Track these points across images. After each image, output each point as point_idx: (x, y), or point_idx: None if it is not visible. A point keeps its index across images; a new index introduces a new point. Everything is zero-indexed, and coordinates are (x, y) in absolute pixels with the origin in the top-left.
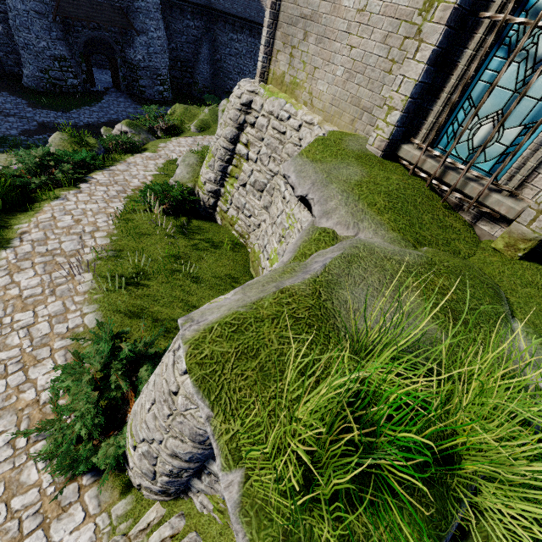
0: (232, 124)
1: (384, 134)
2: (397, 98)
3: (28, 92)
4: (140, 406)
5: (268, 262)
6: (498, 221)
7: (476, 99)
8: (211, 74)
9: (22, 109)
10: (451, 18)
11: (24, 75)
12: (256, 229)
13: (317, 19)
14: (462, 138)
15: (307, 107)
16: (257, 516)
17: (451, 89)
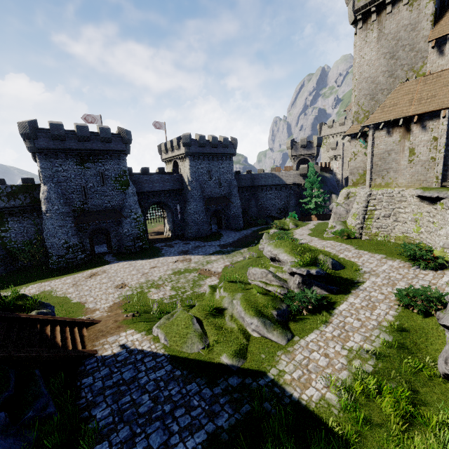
0: (365, 202)
1: (438, 182)
2: (437, 174)
3: (194, 239)
4: (445, 240)
5: (414, 233)
6: None
7: None
8: (257, 211)
9: (204, 243)
10: (443, 158)
11: (189, 233)
12: (392, 231)
13: (391, 168)
14: None
15: (397, 188)
16: None
17: None
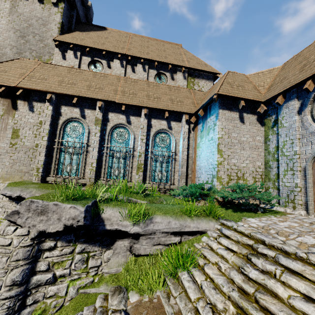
0: None
1: (39, 175)
2: (39, 165)
3: None
4: None
5: None
6: (84, 185)
7: (62, 162)
8: None
9: None
10: (47, 147)
11: None
12: None
13: None
14: (64, 171)
15: None
16: (62, 202)
17: (55, 161)
